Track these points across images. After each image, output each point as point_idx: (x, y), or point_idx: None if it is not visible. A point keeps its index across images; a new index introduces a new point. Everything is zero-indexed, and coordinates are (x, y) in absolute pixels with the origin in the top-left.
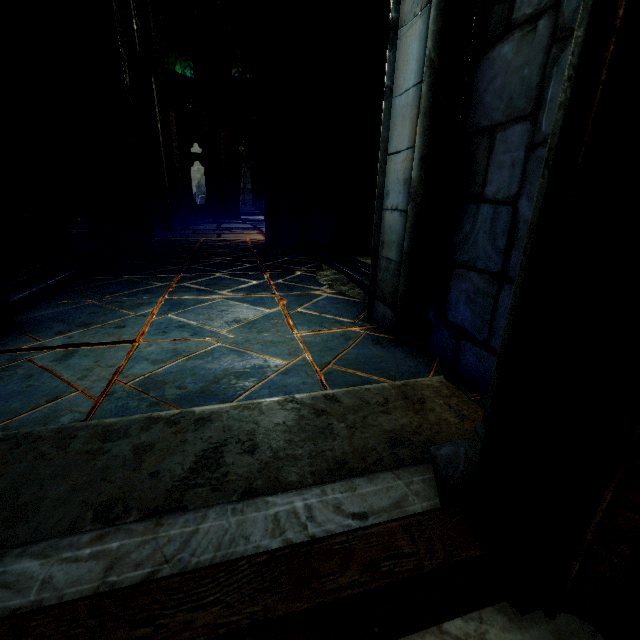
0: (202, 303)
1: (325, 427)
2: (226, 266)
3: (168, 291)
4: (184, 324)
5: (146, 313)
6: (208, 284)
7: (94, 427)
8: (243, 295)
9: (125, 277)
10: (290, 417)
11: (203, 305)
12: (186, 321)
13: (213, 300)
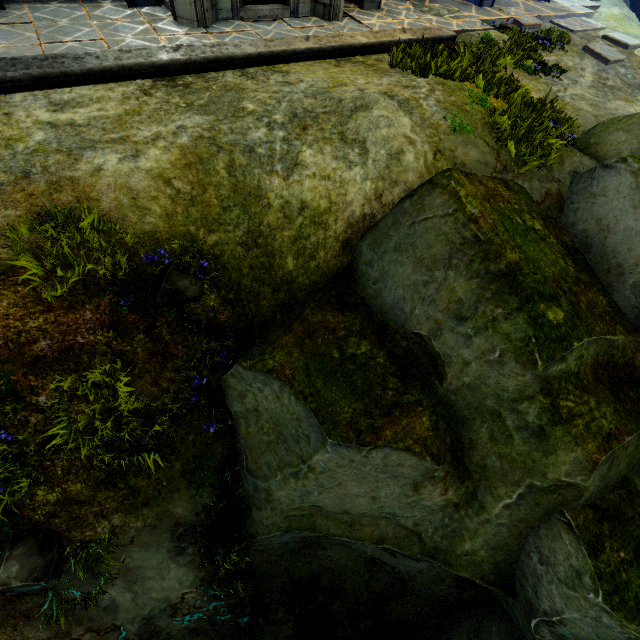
0: None
1: None
2: None
3: None
4: None
5: None
6: None
7: None
8: None
9: None
10: None
11: None
12: None
13: None
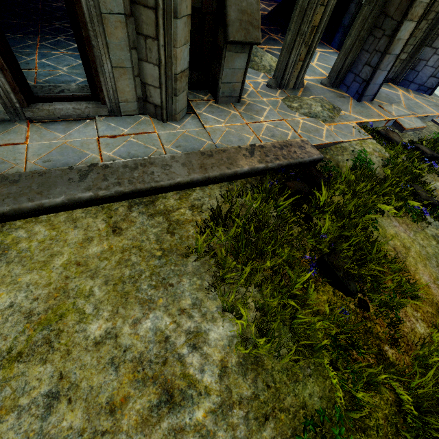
0: (54, 56)
1: (83, 89)
2: (62, 31)
3: (37, 47)
4: (50, 65)
5: (34, 59)
6: (54, 45)
7: (39, 85)
8: (71, 53)
9: (12, 35)
10: (77, 87)
11: (55, 57)
12: (50, 64)
13: (58, 55)
